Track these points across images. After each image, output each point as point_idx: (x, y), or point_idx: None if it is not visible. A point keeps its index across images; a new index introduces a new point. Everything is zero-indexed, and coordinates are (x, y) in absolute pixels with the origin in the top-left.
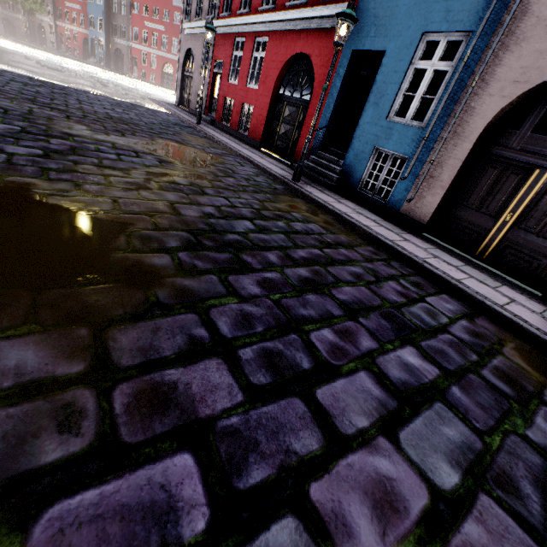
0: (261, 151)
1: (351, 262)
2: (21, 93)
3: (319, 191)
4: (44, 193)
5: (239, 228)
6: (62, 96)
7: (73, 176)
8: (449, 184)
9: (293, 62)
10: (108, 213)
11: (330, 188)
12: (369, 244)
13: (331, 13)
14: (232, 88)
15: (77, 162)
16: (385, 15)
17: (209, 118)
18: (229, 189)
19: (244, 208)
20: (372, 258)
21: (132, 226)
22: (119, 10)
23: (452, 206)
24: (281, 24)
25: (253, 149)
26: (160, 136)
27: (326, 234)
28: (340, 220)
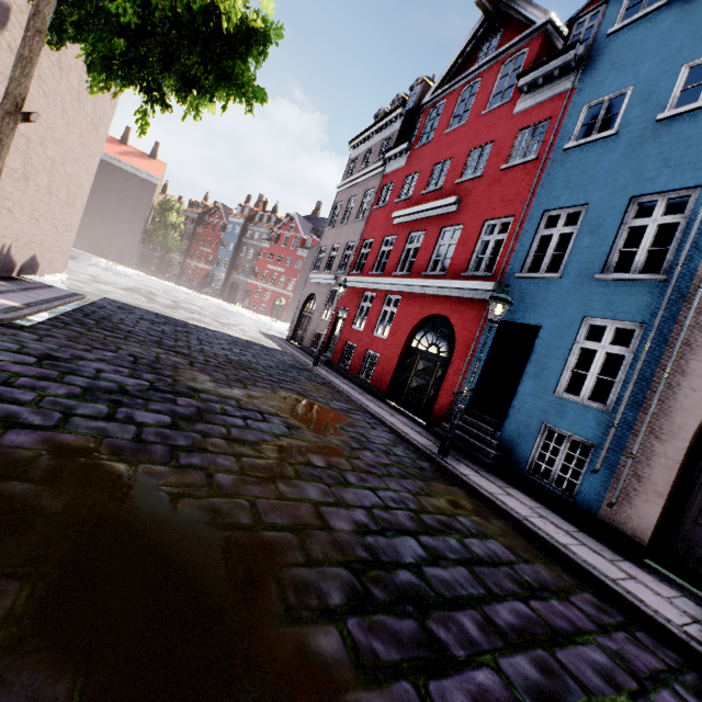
0: (387, 404)
1: (581, 635)
2: (149, 334)
3: (476, 473)
4: (175, 493)
5: (407, 555)
6: (185, 334)
7: (203, 458)
8: (668, 490)
9: (429, 320)
10: (247, 529)
11: (486, 467)
12: (583, 584)
13: (473, 287)
14: (356, 334)
15: (205, 434)
16: (534, 296)
17: (325, 358)
18: (372, 472)
19: (399, 511)
20: (604, 622)
21: (280, 557)
22: (246, 255)
23: (681, 522)
24: (417, 288)
25: (378, 400)
26: (280, 385)
27: (518, 563)
28: (522, 530)
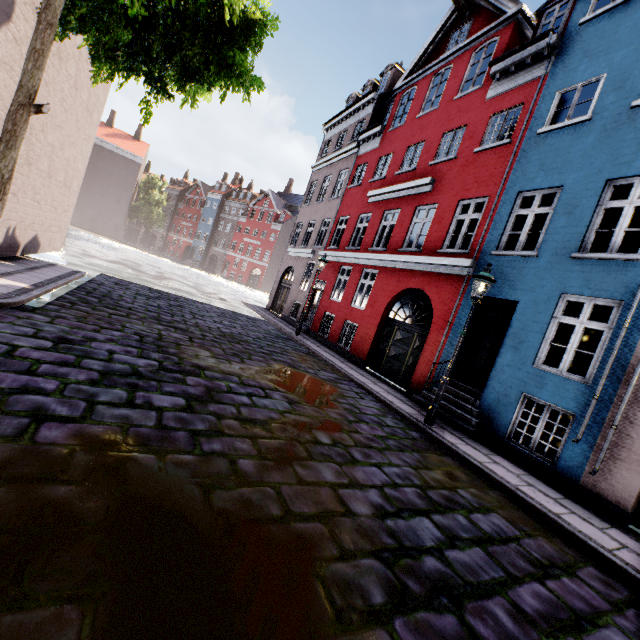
0: (367, 371)
1: (600, 617)
2: (148, 310)
3: (461, 441)
4: (206, 485)
5: (426, 538)
6: (178, 309)
7: (223, 443)
8: None
9: (405, 293)
10: (280, 521)
11: (469, 434)
12: (584, 556)
13: (450, 263)
14: (334, 305)
15: (219, 415)
16: (511, 273)
17: (305, 327)
18: (372, 446)
19: (407, 488)
20: (614, 599)
21: (316, 552)
22: (224, 229)
23: None
24: (393, 263)
25: (359, 368)
26: (272, 357)
27: (523, 538)
28: (516, 500)
